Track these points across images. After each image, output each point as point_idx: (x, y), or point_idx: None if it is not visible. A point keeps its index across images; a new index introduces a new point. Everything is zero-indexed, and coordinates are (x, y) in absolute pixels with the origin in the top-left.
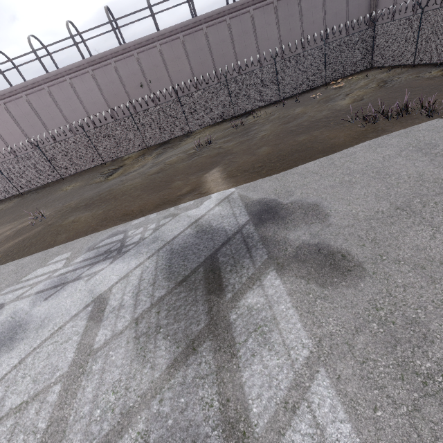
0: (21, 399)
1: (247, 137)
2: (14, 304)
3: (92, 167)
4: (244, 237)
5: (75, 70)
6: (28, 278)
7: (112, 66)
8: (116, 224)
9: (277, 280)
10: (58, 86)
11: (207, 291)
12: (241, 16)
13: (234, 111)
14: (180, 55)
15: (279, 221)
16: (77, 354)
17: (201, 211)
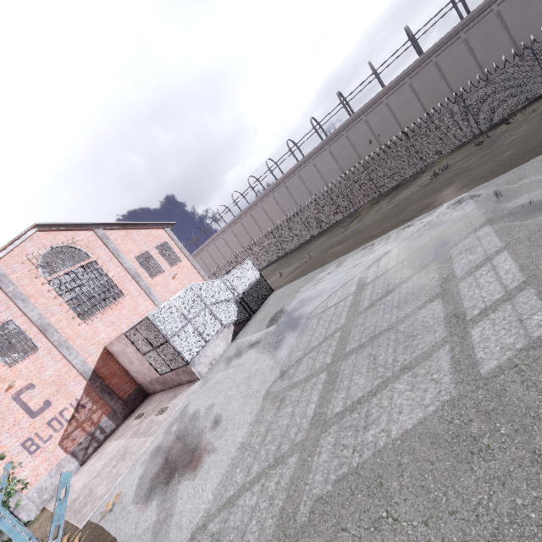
0: (335, 303)
1: (491, 148)
2: (314, 286)
3: (334, 223)
4: (468, 217)
5: (316, 152)
6: (316, 278)
7: (344, 136)
8: (365, 244)
9: (489, 229)
10: (305, 169)
11: (435, 248)
12: (481, 21)
13: (478, 127)
14: (407, 97)
15: (503, 199)
16: (358, 287)
17: (433, 216)
